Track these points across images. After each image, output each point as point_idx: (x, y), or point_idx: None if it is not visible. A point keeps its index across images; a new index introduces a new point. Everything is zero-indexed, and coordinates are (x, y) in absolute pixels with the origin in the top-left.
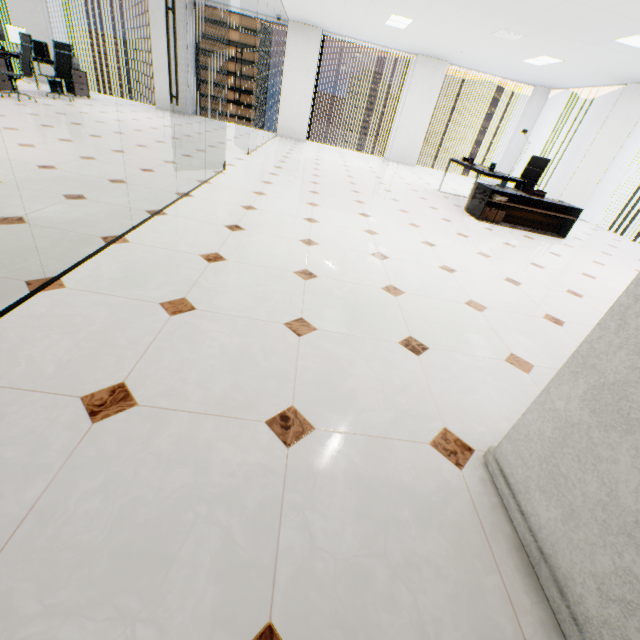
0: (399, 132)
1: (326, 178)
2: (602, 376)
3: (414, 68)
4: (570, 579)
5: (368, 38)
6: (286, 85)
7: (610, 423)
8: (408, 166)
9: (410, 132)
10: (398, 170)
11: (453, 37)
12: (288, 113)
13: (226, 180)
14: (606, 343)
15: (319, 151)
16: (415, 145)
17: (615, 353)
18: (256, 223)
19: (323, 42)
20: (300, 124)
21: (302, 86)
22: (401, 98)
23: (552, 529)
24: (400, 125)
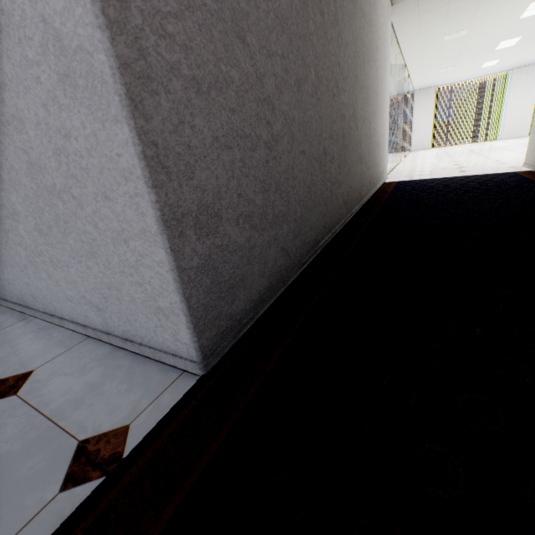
0: (506, 119)
1: (453, 153)
2: (533, 128)
3: (510, 78)
4: (532, 162)
5: (469, 77)
6: (415, 123)
7: (533, 133)
8: (520, 138)
9: (516, 116)
10: (509, 141)
11: (534, 53)
12: (417, 137)
13: (405, 162)
14: (533, 123)
15: (443, 149)
16: (523, 123)
17: (533, 123)
18: (429, 164)
19: (436, 92)
20: (426, 140)
21: (425, 119)
22: (504, 99)
23: (530, 159)
24: (506, 115)
